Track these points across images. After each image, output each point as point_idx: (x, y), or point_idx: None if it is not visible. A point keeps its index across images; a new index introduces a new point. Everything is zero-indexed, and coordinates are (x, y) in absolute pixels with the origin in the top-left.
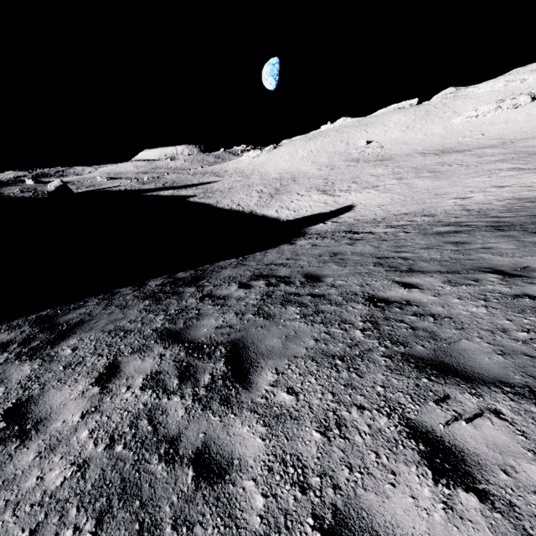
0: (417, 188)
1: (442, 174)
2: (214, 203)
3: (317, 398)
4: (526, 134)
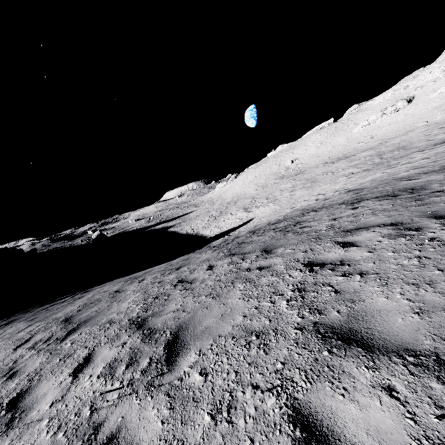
0: (292, 199)
1: (315, 183)
2: (179, 231)
3: (3, 330)
4: (399, 132)
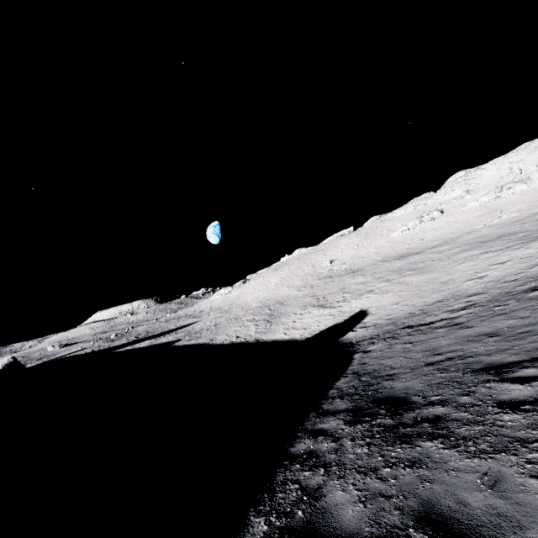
0: (414, 283)
1: (425, 269)
2: (209, 341)
3: None
4: (456, 233)
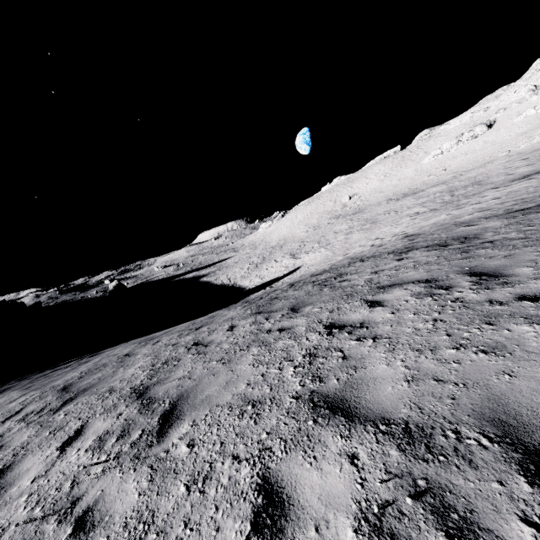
0: (347, 243)
1: (374, 225)
2: (213, 281)
3: None
4: (476, 163)
